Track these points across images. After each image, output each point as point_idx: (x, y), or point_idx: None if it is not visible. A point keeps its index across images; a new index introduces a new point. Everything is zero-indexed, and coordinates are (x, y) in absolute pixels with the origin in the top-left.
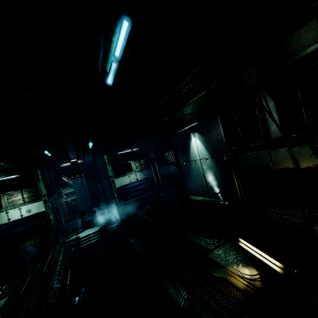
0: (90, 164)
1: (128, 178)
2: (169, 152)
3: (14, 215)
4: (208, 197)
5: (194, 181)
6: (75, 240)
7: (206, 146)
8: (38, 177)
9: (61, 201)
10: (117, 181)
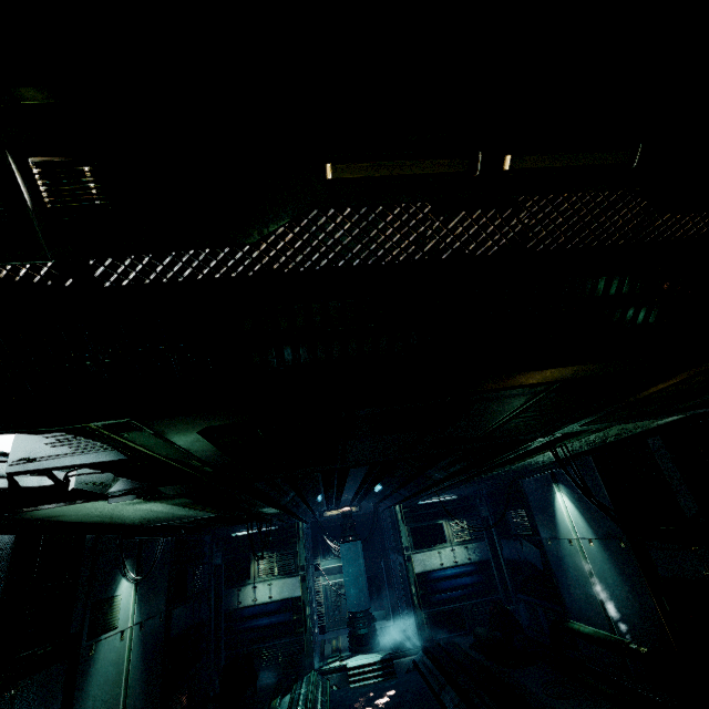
0: (368, 515)
1: (438, 555)
2: (517, 511)
3: (262, 594)
4: (610, 629)
5: (575, 586)
6: (338, 671)
7: (583, 513)
8: (298, 533)
9: (318, 583)
10: (416, 559)
